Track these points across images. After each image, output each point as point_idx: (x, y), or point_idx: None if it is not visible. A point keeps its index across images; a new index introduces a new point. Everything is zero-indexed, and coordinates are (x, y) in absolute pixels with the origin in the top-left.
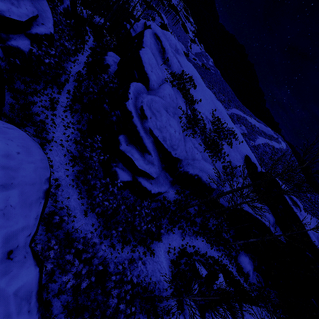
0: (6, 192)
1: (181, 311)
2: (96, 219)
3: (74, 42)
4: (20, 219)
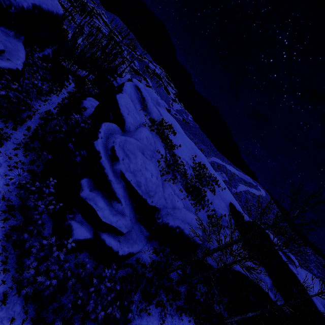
0: None
1: None
2: (22, 306)
3: (50, 85)
4: None
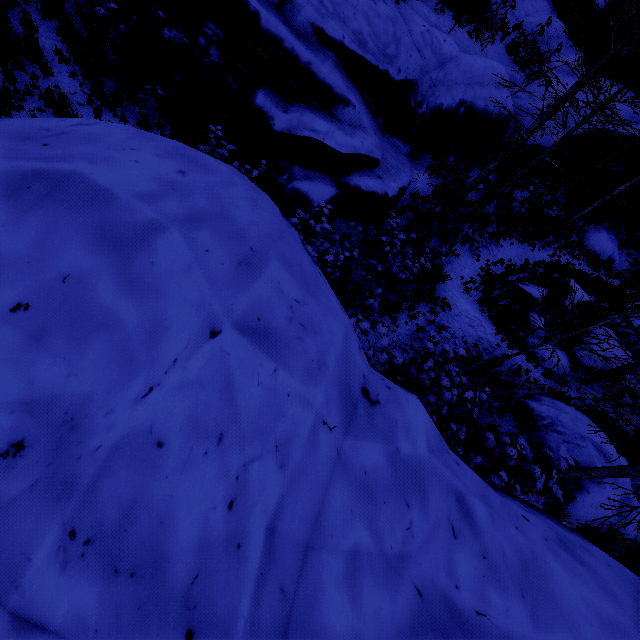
0: (262, 274)
1: (535, 363)
2: None
3: None
4: (330, 323)
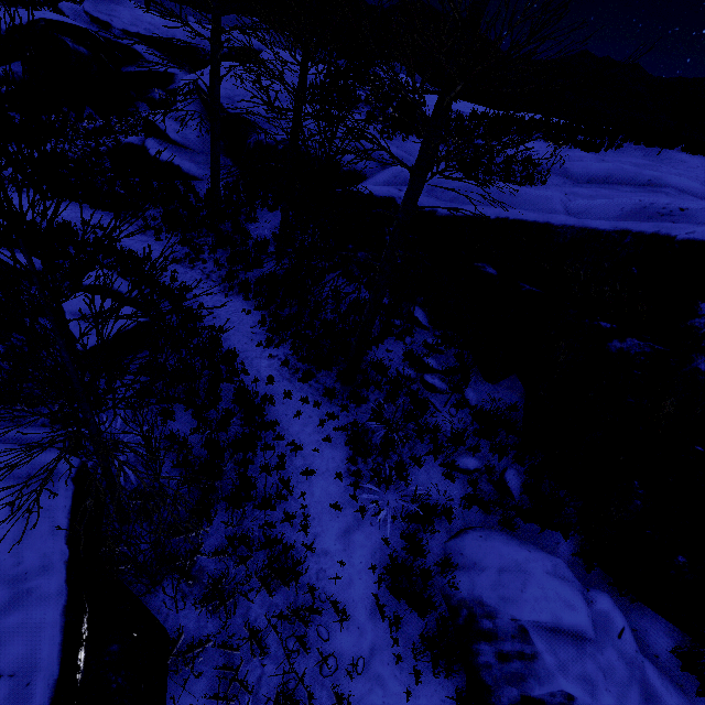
0: None
1: None
2: None
3: None
4: None
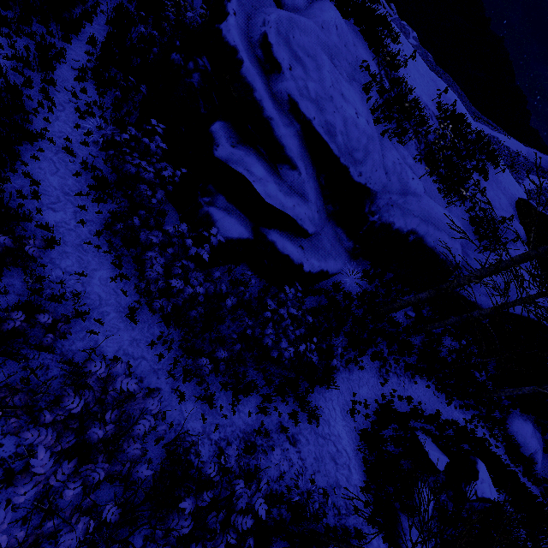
0: None
1: None
2: (163, 329)
3: None
4: None
